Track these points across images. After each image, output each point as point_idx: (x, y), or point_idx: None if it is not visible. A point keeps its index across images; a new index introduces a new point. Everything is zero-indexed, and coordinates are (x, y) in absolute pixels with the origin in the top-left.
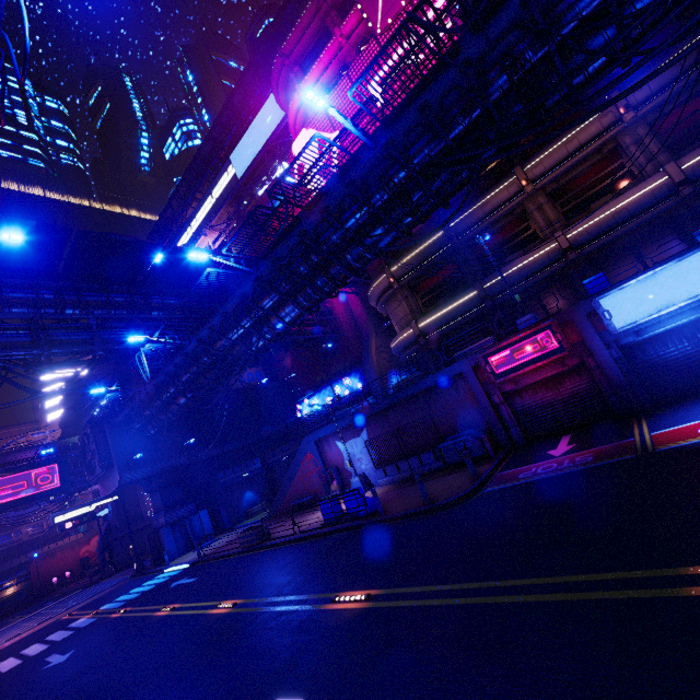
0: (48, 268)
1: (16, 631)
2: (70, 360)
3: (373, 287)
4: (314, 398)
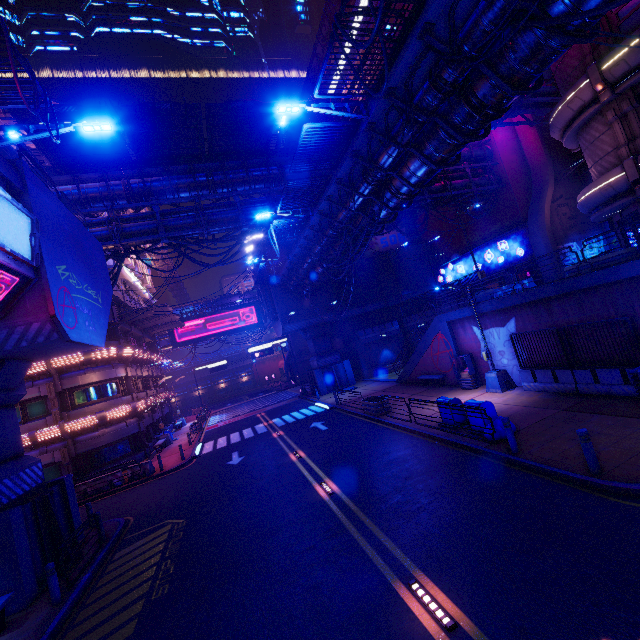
0: (197, 151)
1: (239, 411)
2: (225, 236)
3: (560, 107)
4: (459, 264)
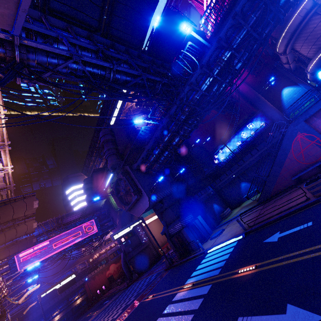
0: (96, 24)
1: (107, 318)
2: (125, 85)
3: (293, 19)
4: (226, 147)
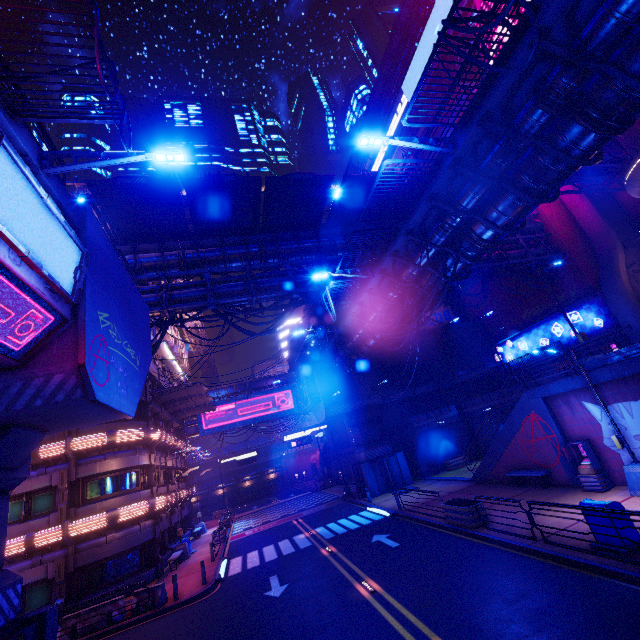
0: (252, 223)
1: (269, 516)
2: (274, 304)
3: None
4: (520, 340)
